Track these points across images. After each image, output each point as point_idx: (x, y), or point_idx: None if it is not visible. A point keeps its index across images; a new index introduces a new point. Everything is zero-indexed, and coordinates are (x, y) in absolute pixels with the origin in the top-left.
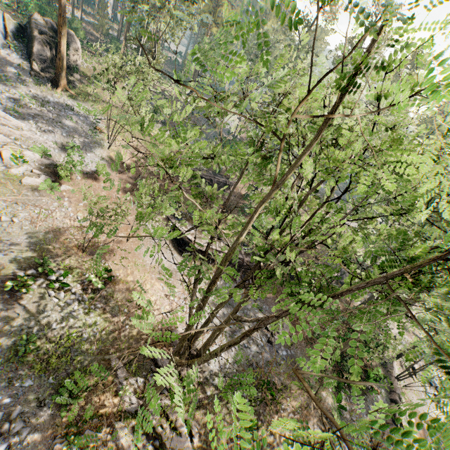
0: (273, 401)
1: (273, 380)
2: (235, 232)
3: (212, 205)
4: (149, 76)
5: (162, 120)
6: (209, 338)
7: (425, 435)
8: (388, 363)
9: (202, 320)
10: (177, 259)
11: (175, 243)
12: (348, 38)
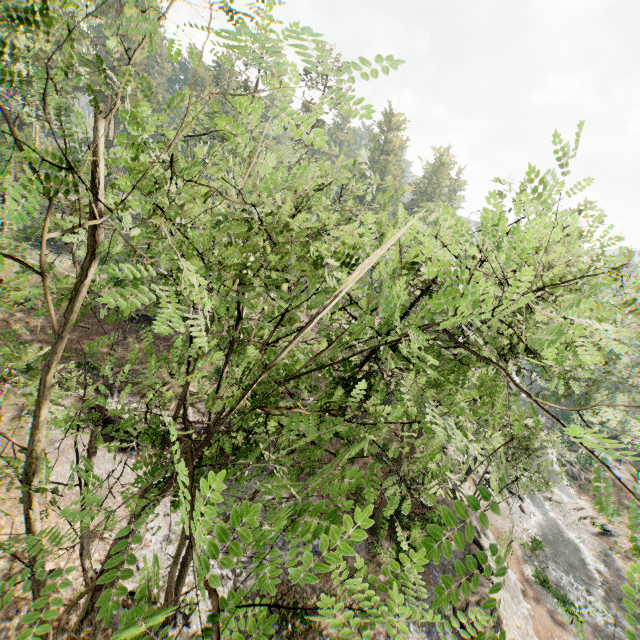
0: (309, 631)
1: (303, 595)
2: (209, 384)
3: (167, 354)
4: None
5: (57, 243)
6: (168, 583)
7: (522, 564)
8: (457, 490)
9: (169, 551)
10: (112, 460)
11: (106, 435)
12: (304, 104)
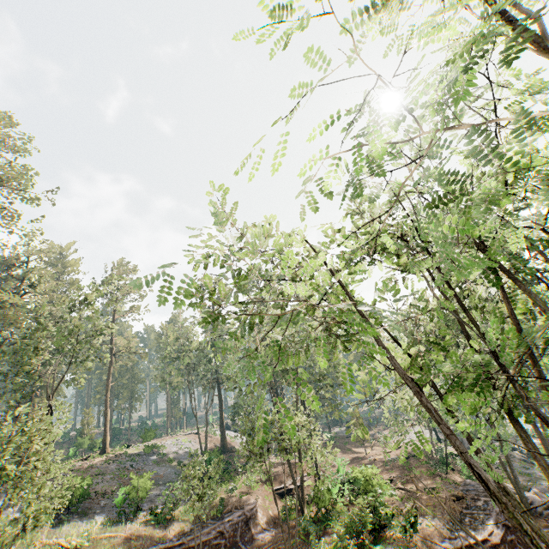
0: None
1: None
2: None
3: None
4: (52, 429)
5: (77, 510)
6: None
7: None
8: None
9: None
10: None
11: None
12: None
